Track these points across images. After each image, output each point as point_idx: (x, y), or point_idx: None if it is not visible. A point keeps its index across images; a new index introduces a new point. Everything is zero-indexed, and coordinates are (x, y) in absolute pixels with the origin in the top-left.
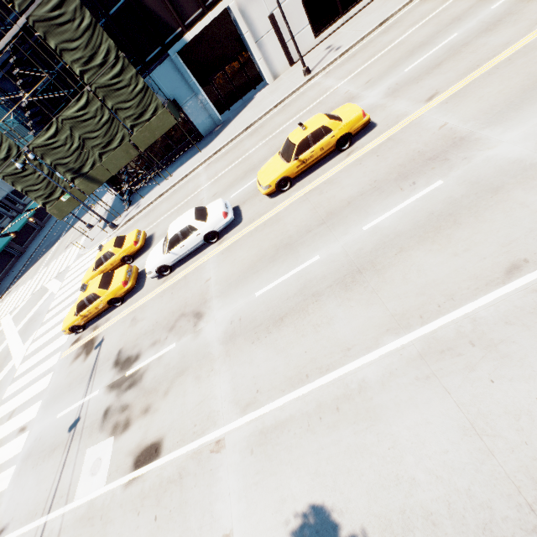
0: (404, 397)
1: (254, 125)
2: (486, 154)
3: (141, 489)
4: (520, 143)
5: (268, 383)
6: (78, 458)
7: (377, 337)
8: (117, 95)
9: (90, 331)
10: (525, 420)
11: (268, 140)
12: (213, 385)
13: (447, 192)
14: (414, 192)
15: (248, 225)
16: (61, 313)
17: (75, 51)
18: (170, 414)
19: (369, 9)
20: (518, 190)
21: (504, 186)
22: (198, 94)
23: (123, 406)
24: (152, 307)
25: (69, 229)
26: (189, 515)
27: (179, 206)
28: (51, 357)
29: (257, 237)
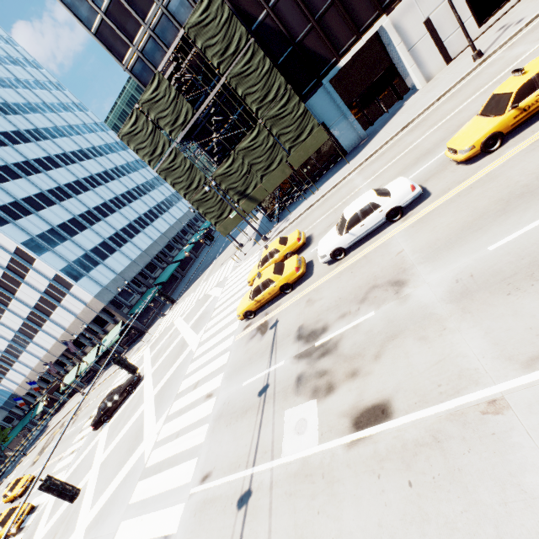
0: None
1: (412, 123)
2: None
3: (373, 450)
4: None
5: None
6: (276, 418)
7: None
8: (281, 122)
9: (260, 316)
10: None
11: (440, 125)
12: (453, 343)
13: None
14: None
15: (443, 195)
16: (227, 308)
17: (255, 93)
18: (392, 376)
19: None
20: None
21: None
22: (346, 113)
23: (320, 372)
24: (329, 287)
25: (220, 253)
26: (472, 485)
27: (336, 208)
28: (225, 340)
29: (462, 200)
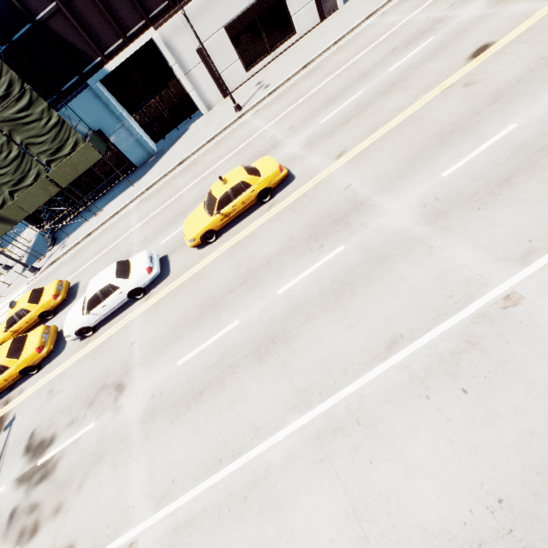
0: (302, 482)
1: (188, 160)
2: (378, 222)
3: None
4: (403, 214)
5: (184, 470)
6: None
7: (283, 415)
8: (27, 129)
9: None
10: (393, 503)
11: (200, 180)
12: (130, 475)
13: (347, 259)
14: (321, 256)
15: (175, 279)
16: None
17: None
18: (83, 514)
19: (295, 49)
20: (399, 262)
21: (390, 257)
22: (126, 124)
23: (32, 506)
24: (71, 376)
25: None
26: None
27: (108, 250)
28: None
29: (183, 294)
